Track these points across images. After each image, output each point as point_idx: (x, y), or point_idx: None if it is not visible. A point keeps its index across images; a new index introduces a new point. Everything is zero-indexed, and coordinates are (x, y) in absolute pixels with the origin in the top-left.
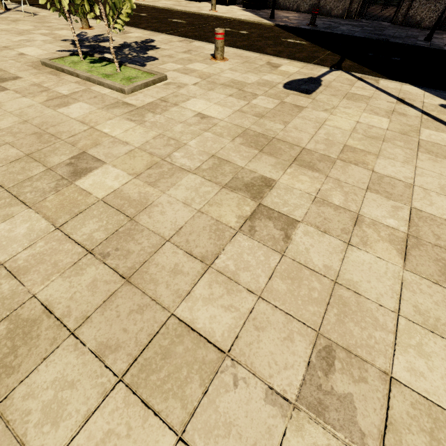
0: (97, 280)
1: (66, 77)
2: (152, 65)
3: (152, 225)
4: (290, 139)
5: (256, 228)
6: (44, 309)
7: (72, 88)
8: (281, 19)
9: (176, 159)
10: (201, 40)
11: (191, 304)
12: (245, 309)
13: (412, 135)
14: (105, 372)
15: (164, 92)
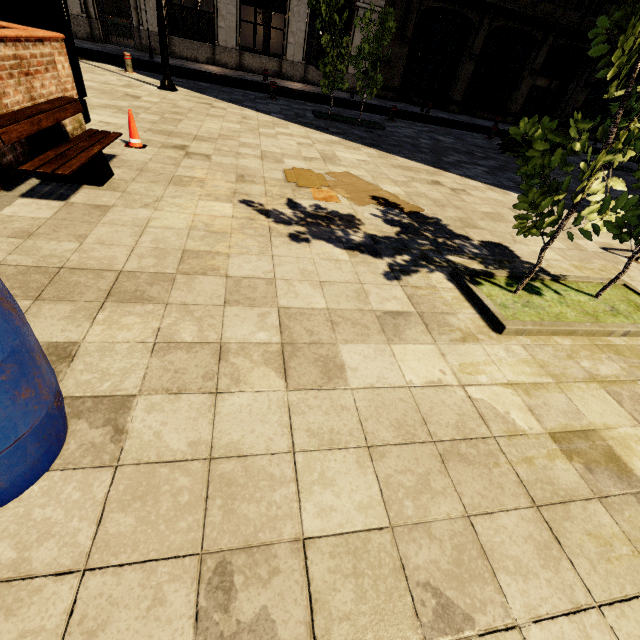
0: None
1: None
2: None
3: None
4: None
5: None
6: None
7: None
8: None
9: None
10: None
11: None
12: None
13: (91, 71)
14: None
15: None
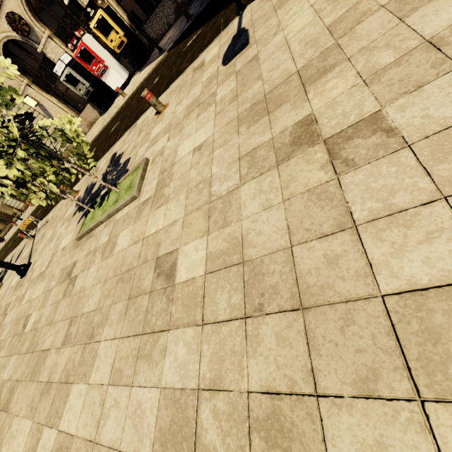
0: (279, 333)
1: (96, 231)
2: (131, 165)
3: (263, 250)
4: (279, 80)
5: (350, 158)
6: (269, 395)
7: (106, 232)
8: (168, 44)
9: (219, 192)
10: (139, 117)
11: (386, 271)
12: (449, 222)
13: None
14: (395, 406)
15: (157, 167)
